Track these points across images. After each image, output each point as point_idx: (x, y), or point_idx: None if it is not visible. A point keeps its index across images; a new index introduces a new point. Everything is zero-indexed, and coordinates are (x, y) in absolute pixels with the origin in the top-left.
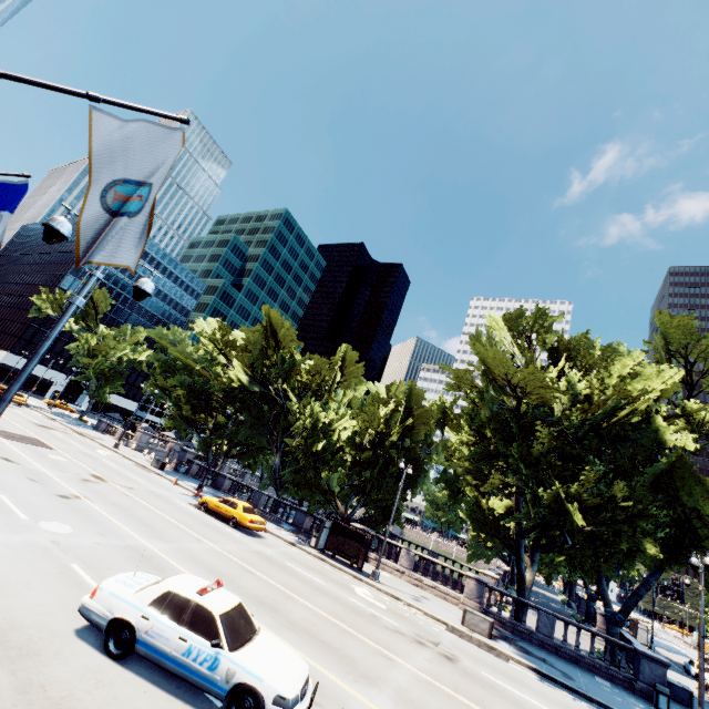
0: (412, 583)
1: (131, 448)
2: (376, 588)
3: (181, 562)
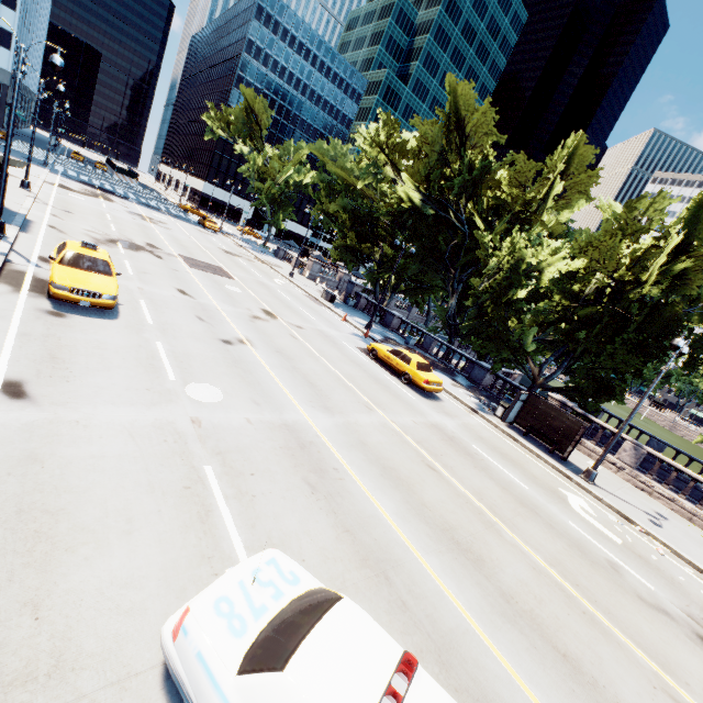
0: (634, 484)
1: (304, 276)
2: (591, 495)
3: (346, 453)
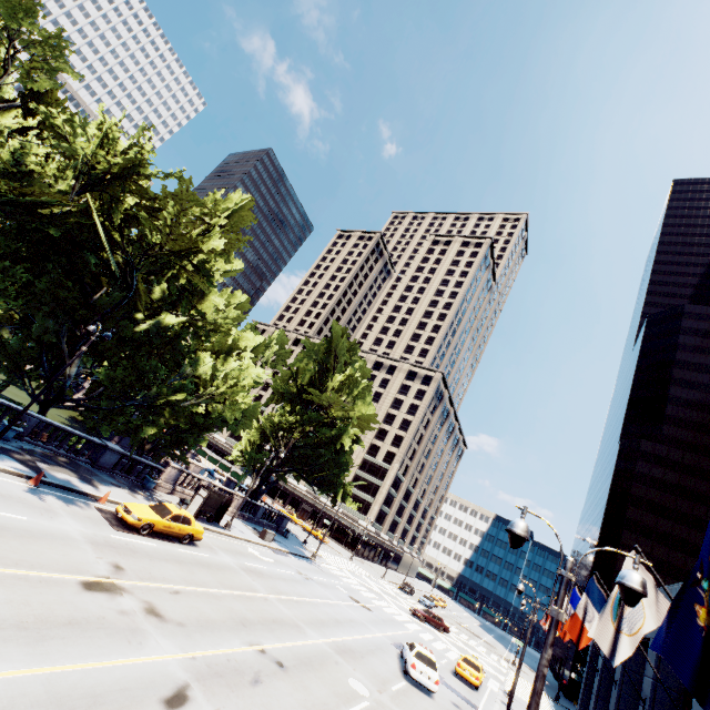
0: None
1: None
2: (239, 539)
3: (328, 634)
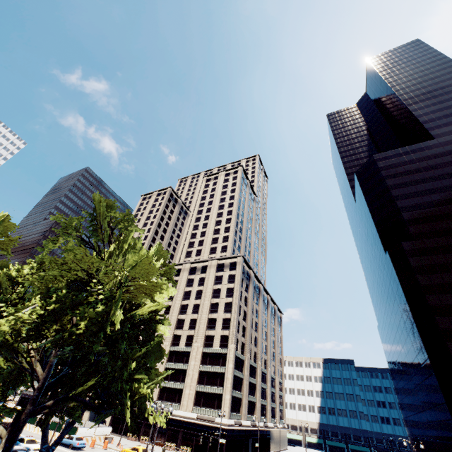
0: None
1: None
2: None
3: None
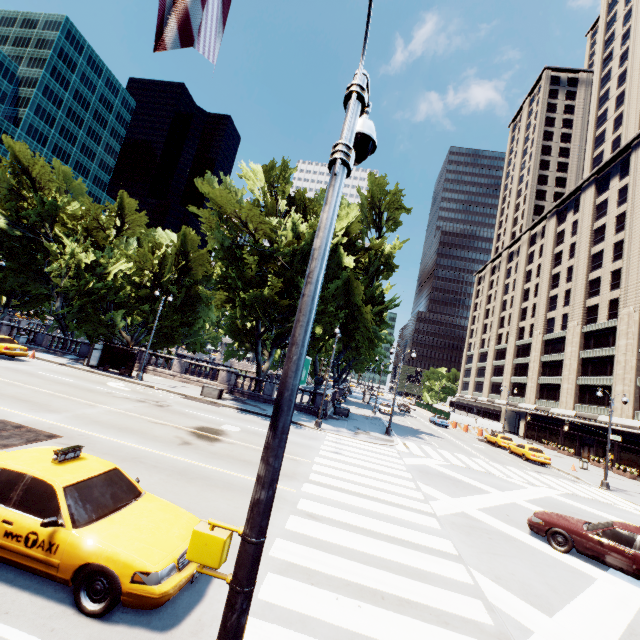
0: (182, 381)
1: None
2: (136, 384)
3: None
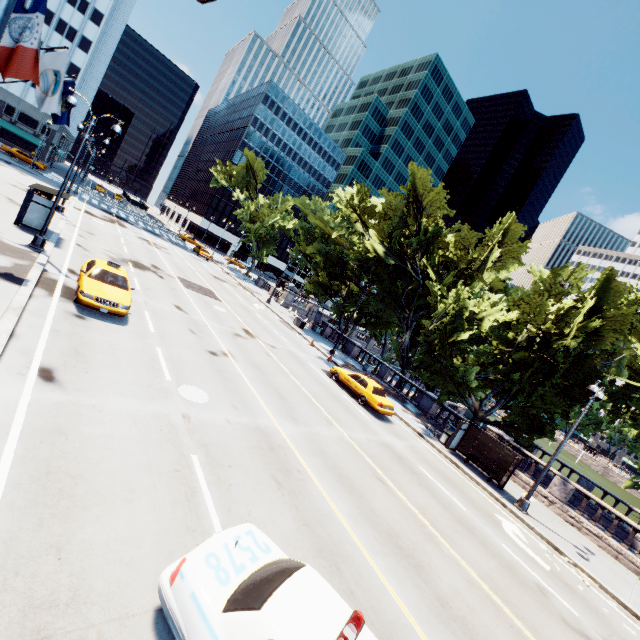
0: (564, 519)
1: (279, 304)
2: (524, 524)
3: (308, 458)
